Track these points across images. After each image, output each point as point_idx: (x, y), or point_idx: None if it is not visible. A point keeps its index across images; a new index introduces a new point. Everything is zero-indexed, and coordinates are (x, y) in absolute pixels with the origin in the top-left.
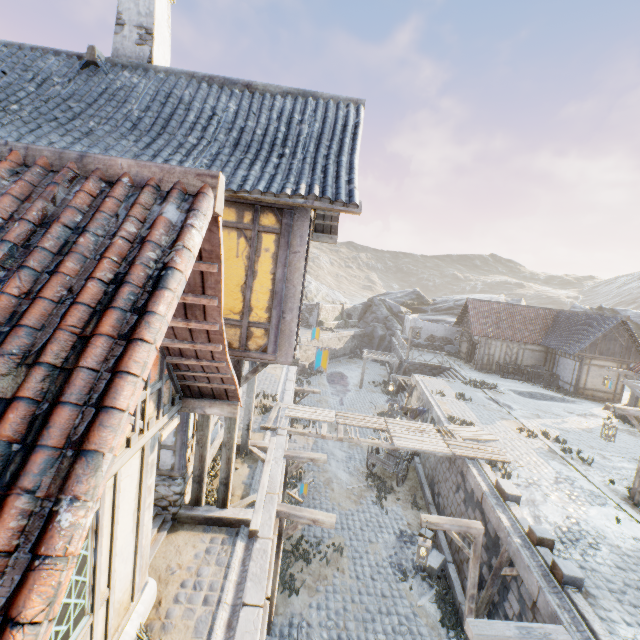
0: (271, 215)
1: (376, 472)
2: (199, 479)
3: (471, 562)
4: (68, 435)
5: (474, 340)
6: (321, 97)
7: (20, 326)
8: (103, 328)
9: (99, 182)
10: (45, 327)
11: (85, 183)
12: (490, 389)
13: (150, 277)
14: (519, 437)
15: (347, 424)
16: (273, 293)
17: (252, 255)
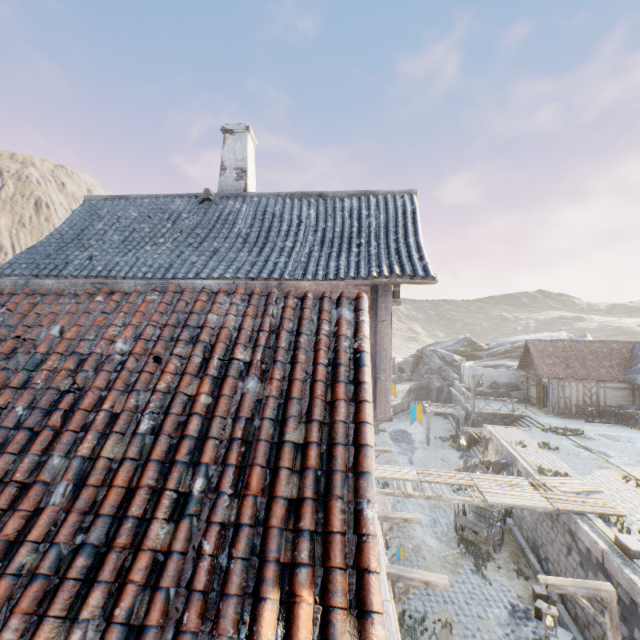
0: None
1: (467, 536)
2: None
3: (609, 634)
4: (346, 464)
5: (543, 383)
6: (379, 194)
7: (292, 398)
8: (340, 395)
9: (293, 299)
10: (303, 398)
11: (287, 301)
12: (576, 435)
13: (349, 359)
14: (627, 487)
15: (431, 481)
16: None
17: None
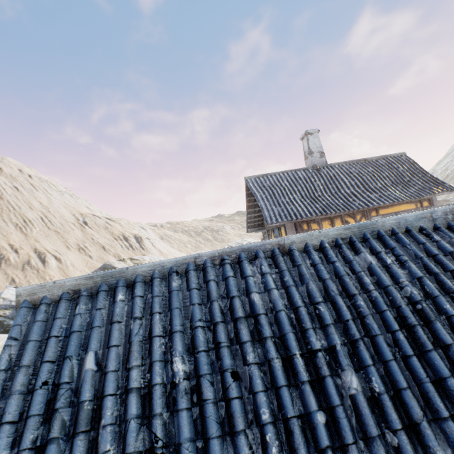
0: (425, 202)
1: None
2: None
3: None
4: None
5: None
6: (390, 156)
7: None
8: None
9: None
10: None
11: None
12: None
13: None
14: None
15: None
16: None
17: None
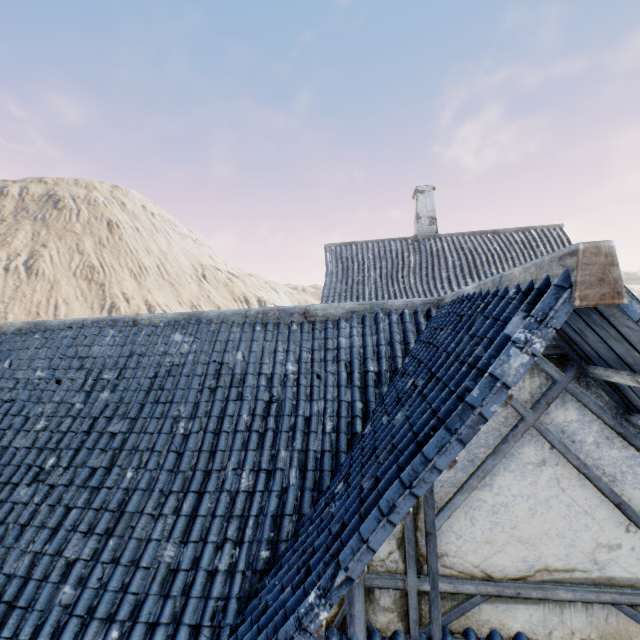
0: None
1: None
2: None
3: None
4: None
5: None
6: (536, 228)
7: None
8: None
9: None
10: None
11: None
12: None
13: None
14: None
15: None
16: None
17: None
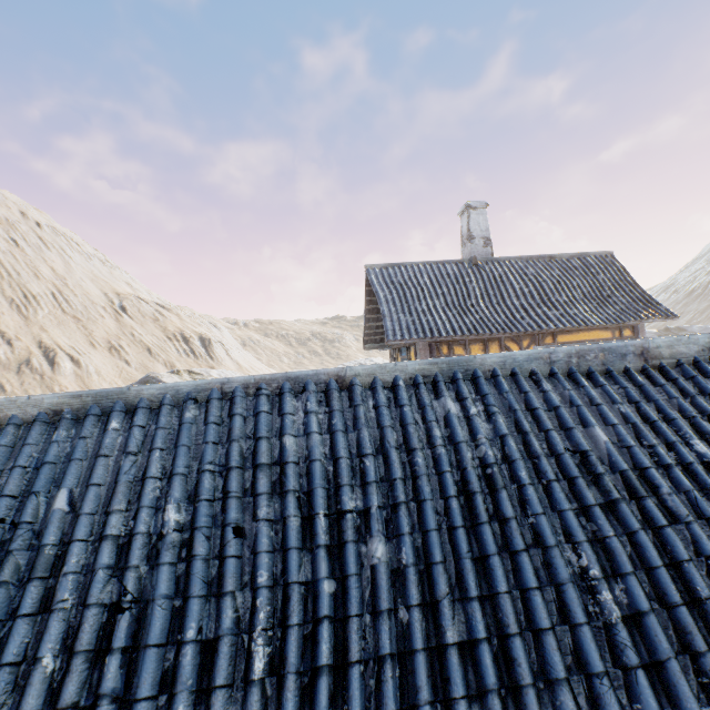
0: (627, 330)
1: None
2: None
3: None
4: None
5: None
6: (590, 254)
7: None
8: None
9: None
10: None
11: None
12: None
13: None
14: None
15: None
16: None
17: None
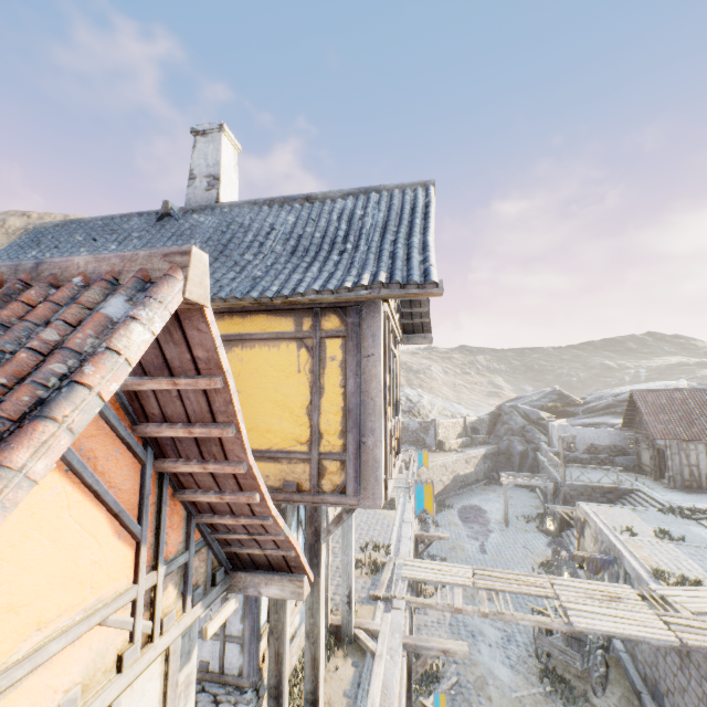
0: (334, 316)
1: (554, 667)
2: (276, 692)
3: None
4: None
5: (658, 446)
6: (384, 189)
7: None
8: None
9: (47, 288)
10: None
11: (26, 292)
12: None
13: (41, 402)
14: None
15: (491, 588)
16: (346, 411)
17: (316, 367)
